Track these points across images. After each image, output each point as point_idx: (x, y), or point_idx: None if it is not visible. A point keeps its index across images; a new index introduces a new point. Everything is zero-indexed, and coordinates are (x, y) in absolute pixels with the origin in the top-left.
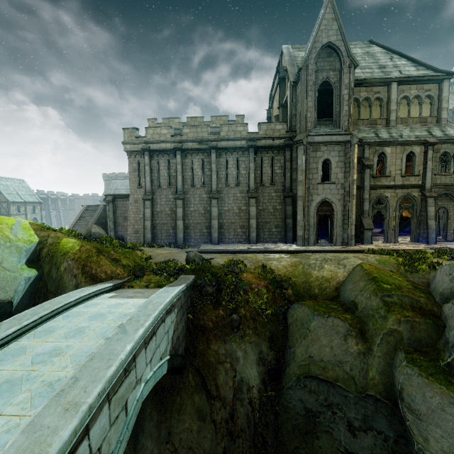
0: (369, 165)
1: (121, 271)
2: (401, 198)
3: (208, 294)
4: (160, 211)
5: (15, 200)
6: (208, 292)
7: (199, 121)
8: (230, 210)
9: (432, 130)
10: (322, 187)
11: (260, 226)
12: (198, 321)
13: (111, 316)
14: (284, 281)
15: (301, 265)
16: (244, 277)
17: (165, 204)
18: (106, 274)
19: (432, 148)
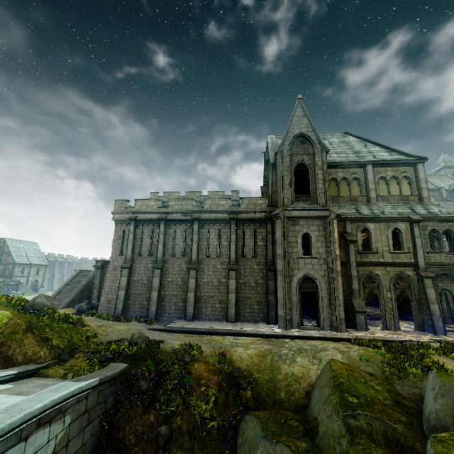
0: (353, 240)
1: (46, 352)
2: (393, 276)
3: (141, 391)
4: (137, 280)
5: (22, 262)
6: (140, 388)
7: (197, 195)
8: (210, 282)
9: (415, 208)
10: (303, 262)
11: (241, 302)
12: (117, 432)
13: None
14: (243, 377)
15: (270, 355)
16: (194, 368)
17: (143, 273)
18: (24, 356)
19: (417, 225)
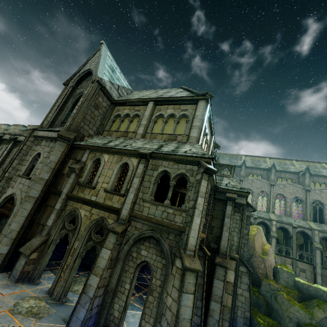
0: (73, 168)
1: None
2: (93, 222)
3: None
4: None
5: None
6: None
7: None
8: None
9: (166, 145)
10: (20, 180)
11: None
12: None
13: None
14: None
15: None
16: None
17: None
18: None
19: (145, 162)
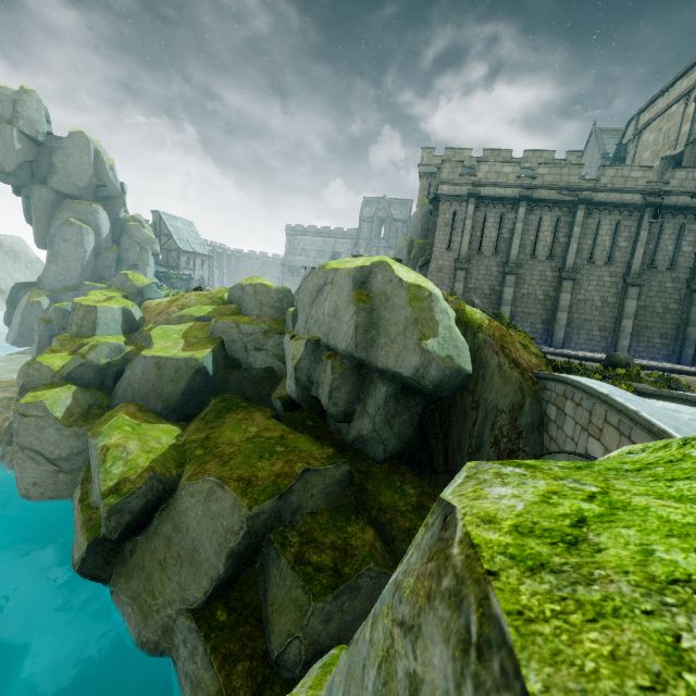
0: None
1: (536, 362)
2: None
3: None
4: (474, 288)
5: (186, 249)
6: None
7: (504, 157)
8: (588, 300)
9: None
10: None
11: (634, 332)
12: None
13: (690, 412)
14: None
15: None
16: None
17: (483, 279)
18: (525, 363)
19: None
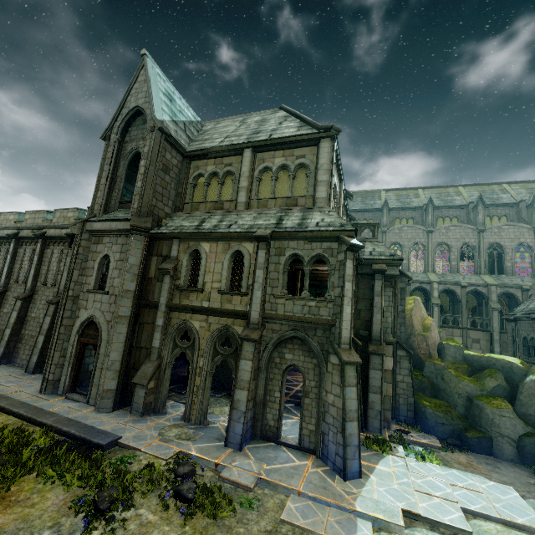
0: (165, 269)
1: None
2: (214, 333)
3: None
4: None
5: None
6: None
7: None
8: (37, 318)
9: (287, 217)
10: (93, 298)
11: None
12: None
13: None
14: None
15: None
16: None
17: None
18: None
19: (265, 246)
